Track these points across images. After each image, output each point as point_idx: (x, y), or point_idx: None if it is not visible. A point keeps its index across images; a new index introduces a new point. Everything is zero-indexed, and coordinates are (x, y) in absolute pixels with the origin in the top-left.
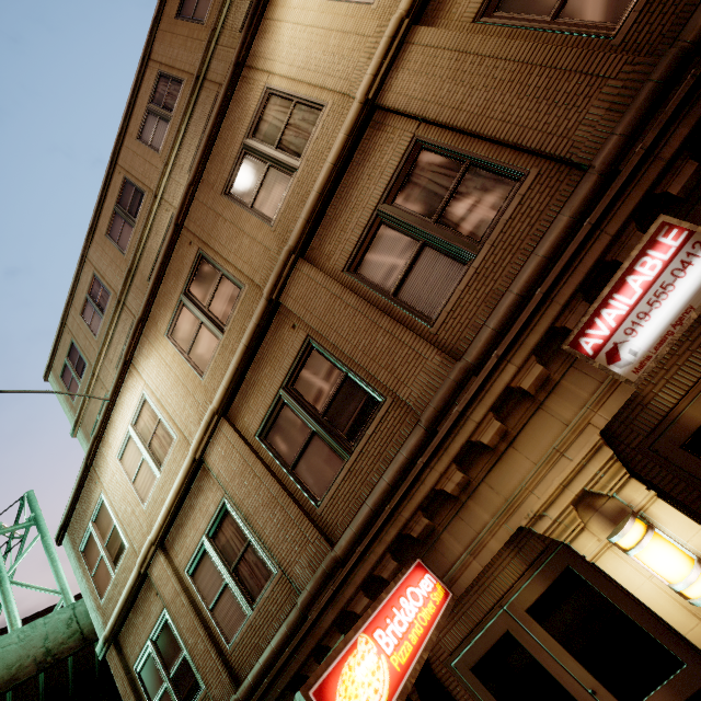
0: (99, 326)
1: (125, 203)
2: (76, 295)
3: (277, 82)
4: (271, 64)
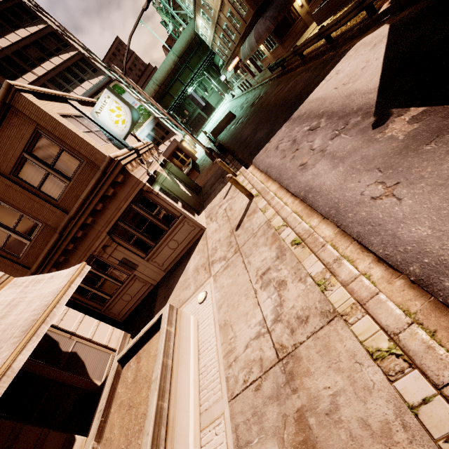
0: None
1: None
2: None
3: None
4: None
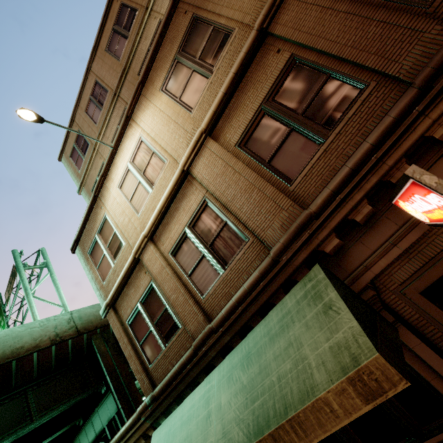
0: (98, 116)
1: (121, 22)
2: (82, 98)
3: None
4: None
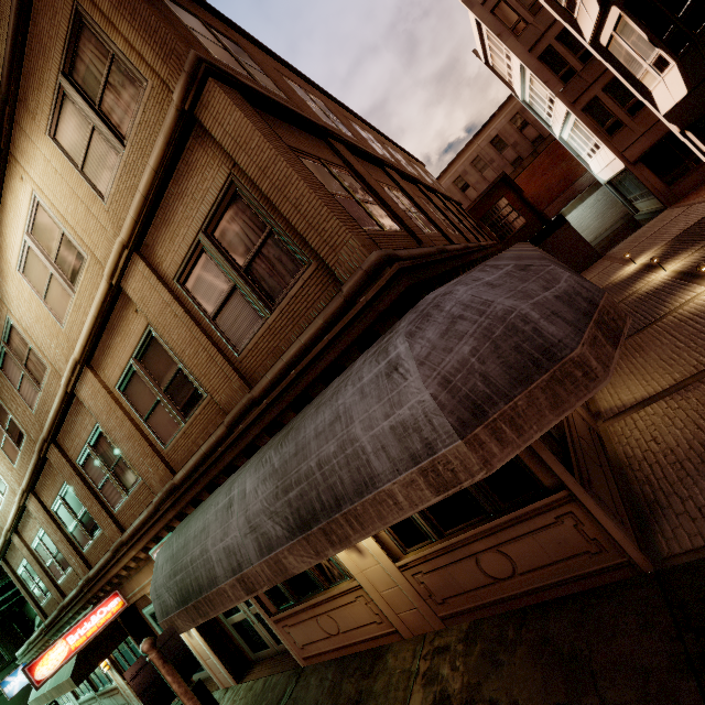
0: None
1: None
2: None
3: (15, 321)
4: (7, 301)
